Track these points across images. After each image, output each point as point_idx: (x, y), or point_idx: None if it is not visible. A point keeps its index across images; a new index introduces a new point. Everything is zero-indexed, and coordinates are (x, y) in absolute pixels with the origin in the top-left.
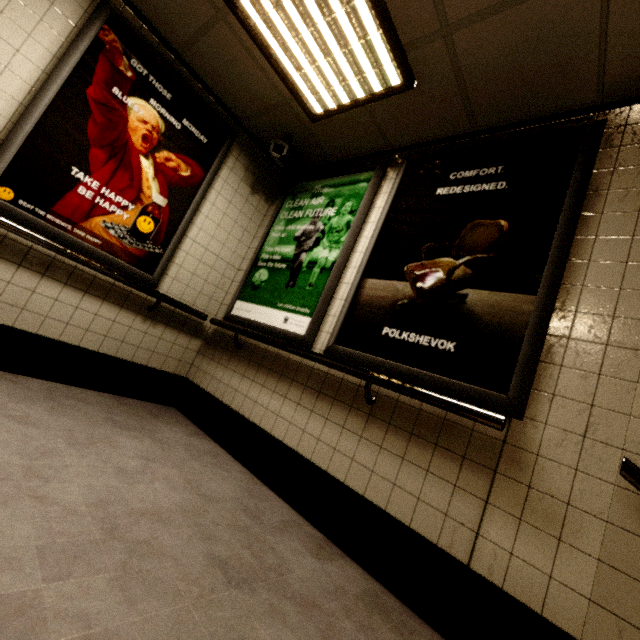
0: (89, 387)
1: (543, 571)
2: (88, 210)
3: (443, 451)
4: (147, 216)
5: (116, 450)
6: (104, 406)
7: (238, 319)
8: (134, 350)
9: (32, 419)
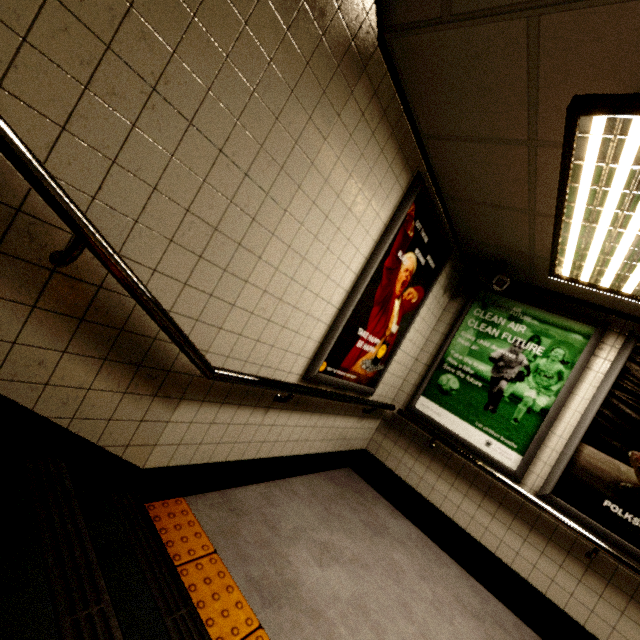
0: (314, 471)
1: None
2: (357, 356)
3: None
4: (384, 344)
5: (408, 575)
6: (342, 500)
7: (428, 419)
8: (347, 442)
9: (357, 557)
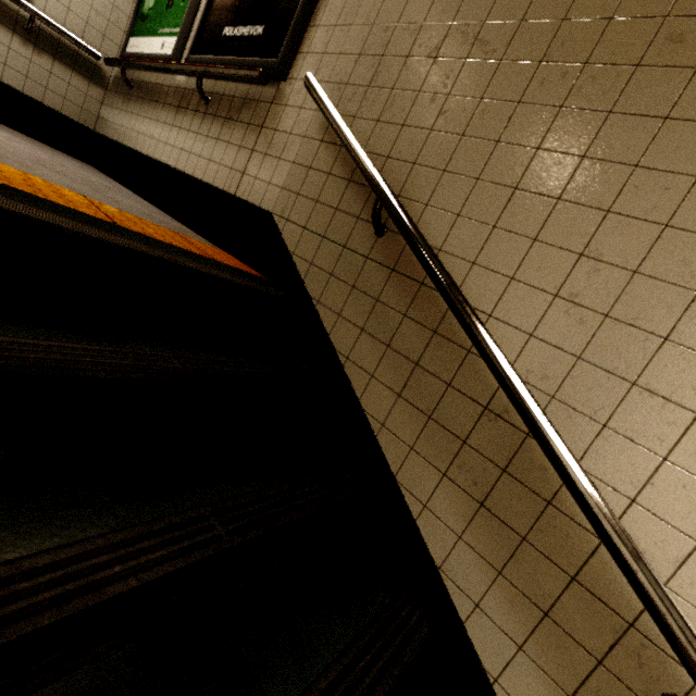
0: None
1: (267, 182)
2: None
3: (239, 124)
4: None
5: None
6: None
7: (128, 56)
8: (22, 80)
9: None
